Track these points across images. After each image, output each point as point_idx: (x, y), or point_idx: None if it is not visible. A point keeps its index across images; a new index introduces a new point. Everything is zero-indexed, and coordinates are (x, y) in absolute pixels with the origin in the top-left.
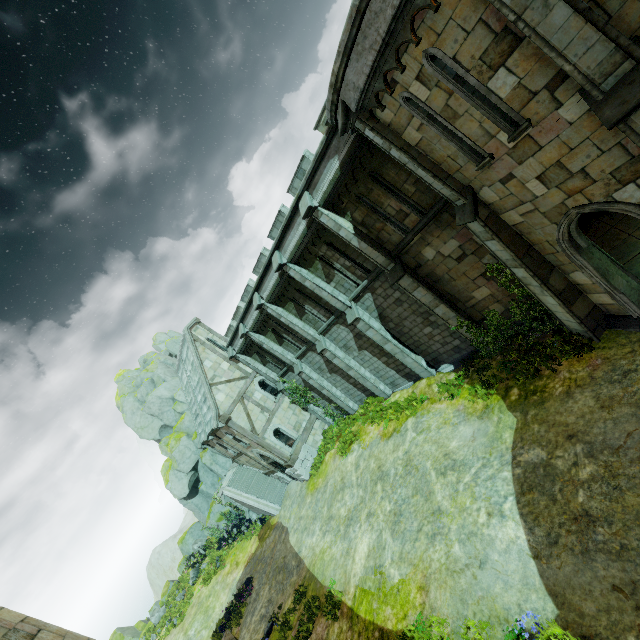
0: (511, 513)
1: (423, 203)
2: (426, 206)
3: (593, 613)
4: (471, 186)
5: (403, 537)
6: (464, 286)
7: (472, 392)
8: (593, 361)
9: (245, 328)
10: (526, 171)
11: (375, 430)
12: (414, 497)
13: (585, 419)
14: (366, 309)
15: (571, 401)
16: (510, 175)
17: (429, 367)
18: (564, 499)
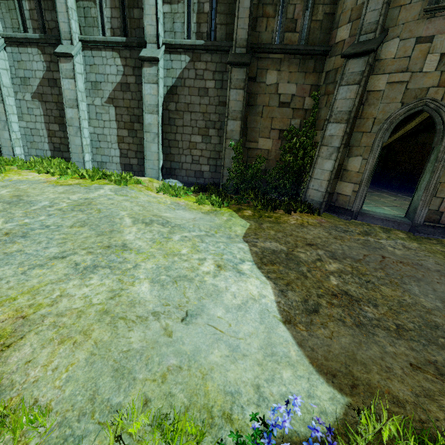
0: (254, 272)
1: (312, 36)
2: (310, 41)
3: (412, 400)
4: (388, 31)
5: (3, 258)
6: (262, 128)
7: (204, 198)
8: (320, 219)
9: None
10: (443, 43)
11: (41, 176)
12: (74, 227)
13: (323, 239)
14: (167, 69)
15: (306, 229)
16: (431, 38)
17: (161, 171)
18: (315, 279)
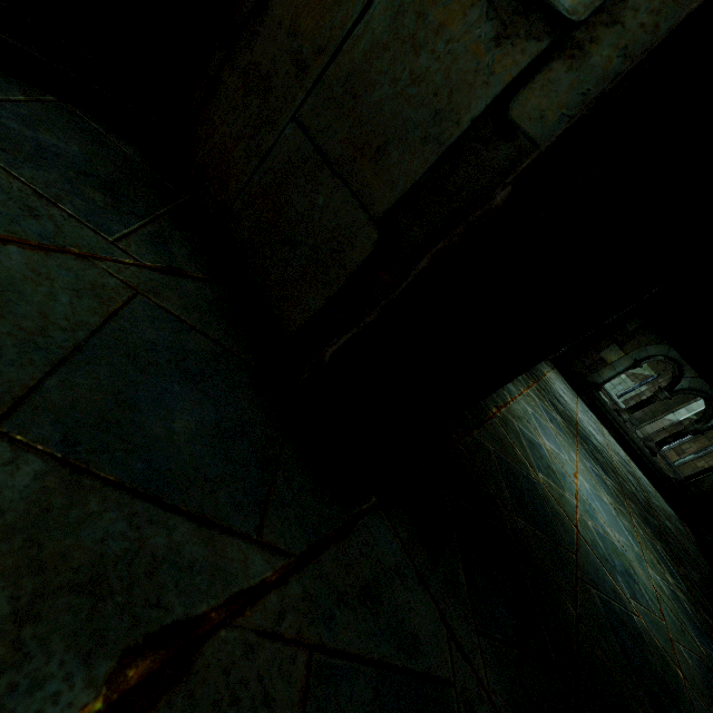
0: None
1: (685, 467)
2: (682, 468)
3: None
4: None
5: None
6: None
7: None
8: None
9: None
10: None
11: None
12: None
13: None
14: None
15: None
16: None
17: None
18: None
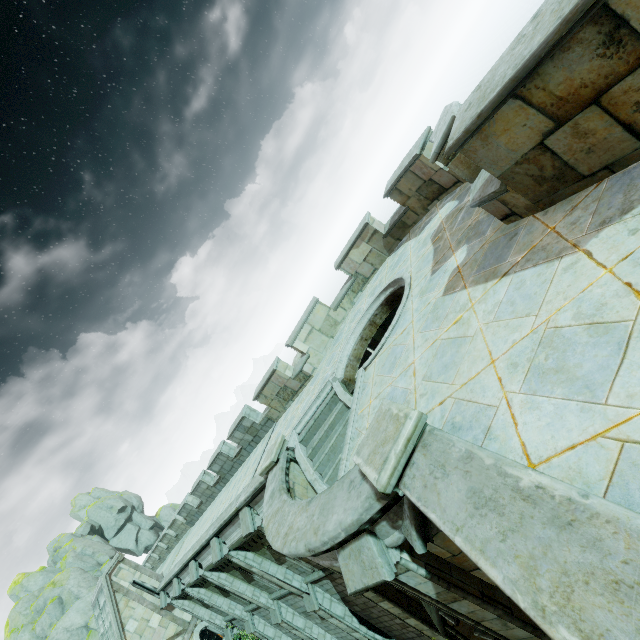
0: None
1: None
2: None
3: None
4: None
5: None
6: None
7: None
8: None
9: (180, 584)
10: None
11: None
12: None
13: None
14: (326, 590)
15: None
16: None
17: None
18: None
